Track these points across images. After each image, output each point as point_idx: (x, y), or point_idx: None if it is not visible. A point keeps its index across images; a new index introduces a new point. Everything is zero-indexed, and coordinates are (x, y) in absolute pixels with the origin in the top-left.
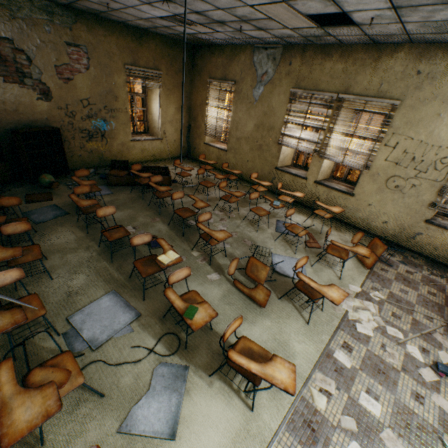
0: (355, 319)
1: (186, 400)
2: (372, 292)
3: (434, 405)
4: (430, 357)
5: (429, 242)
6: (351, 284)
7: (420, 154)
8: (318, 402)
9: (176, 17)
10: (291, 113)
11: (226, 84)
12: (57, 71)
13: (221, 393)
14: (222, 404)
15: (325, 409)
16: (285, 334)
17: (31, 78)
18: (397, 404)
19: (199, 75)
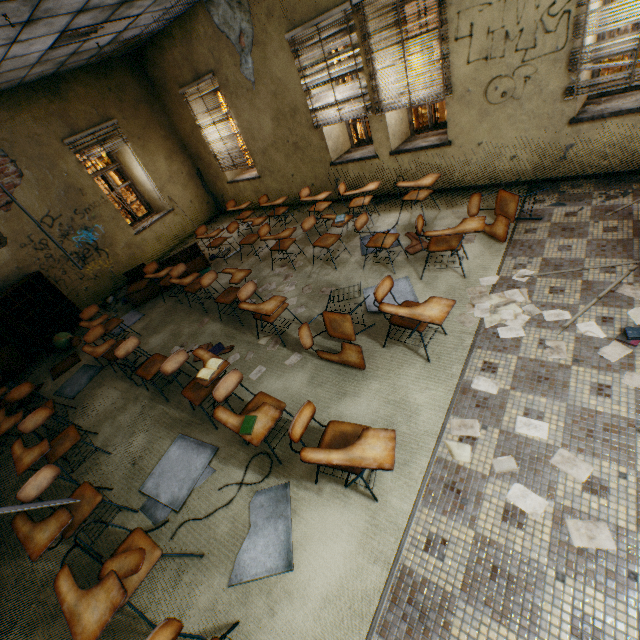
0: (495, 324)
1: (295, 522)
2: (516, 273)
3: (627, 390)
4: (615, 326)
5: (589, 152)
6: (483, 277)
7: (513, 22)
8: (459, 455)
9: (69, 34)
10: (307, 72)
11: (204, 83)
12: None
13: (335, 497)
14: (338, 508)
15: (471, 460)
16: (401, 390)
17: None
18: (571, 412)
19: (166, 91)
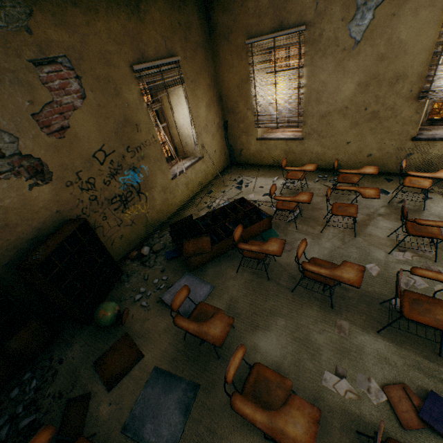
0: None
1: None
2: None
3: None
4: None
5: None
6: None
7: None
8: None
9: None
10: None
11: (285, 36)
12: (38, 124)
13: None
14: None
15: None
16: None
17: (2, 158)
18: None
19: (227, 40)
